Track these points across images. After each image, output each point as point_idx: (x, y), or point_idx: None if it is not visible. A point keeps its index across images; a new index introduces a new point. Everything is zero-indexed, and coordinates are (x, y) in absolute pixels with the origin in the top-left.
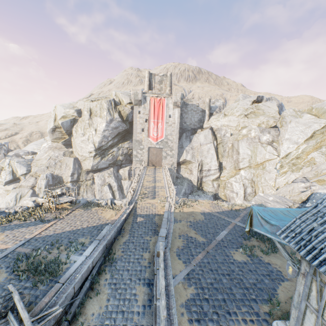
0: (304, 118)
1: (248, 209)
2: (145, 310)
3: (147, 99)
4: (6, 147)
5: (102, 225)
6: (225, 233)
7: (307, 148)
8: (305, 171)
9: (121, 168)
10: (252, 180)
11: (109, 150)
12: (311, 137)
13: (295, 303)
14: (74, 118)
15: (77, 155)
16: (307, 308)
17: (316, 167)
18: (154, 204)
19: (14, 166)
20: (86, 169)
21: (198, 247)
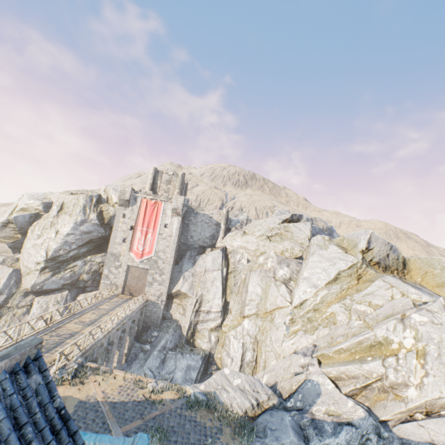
0: (330, 251)
1: (181, 401)
2: None
3: (138, 200)
4: None
5: None
6: None
7: (328, 297)
8: (321, 335)
9: (83, 293)
10: (256, 338)
11: (70, 262)
12: (335, 279)
13: None
14: (38, 213)
15: (22, 264)
16: None
17: (334, 329)
18: None
19: None
20: (25, 289)
21: None
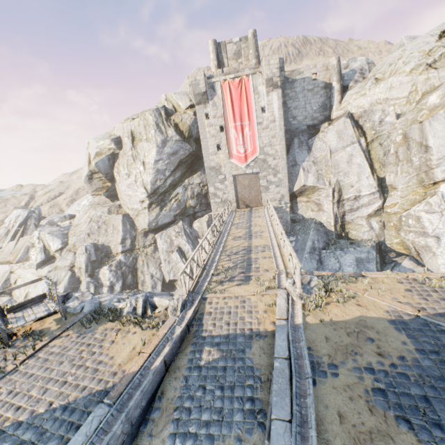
0: None
1: None
2: None
3: (216, 88)
4: (36, 214)
5: (87, 403)
6: None
7: None
8: None
9: (195, 220)
10: None
11: (170, 192)
12: None
13: None
14: (113, 153)
15: (127, 209)
16: None
17: None
18: (246, 297)
19: (45, 240)
20: (142, 230)
21: None
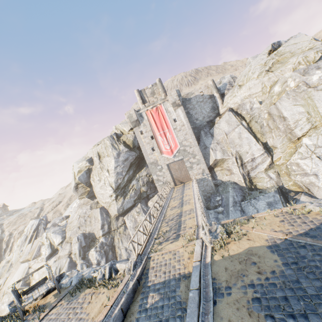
0: None
1: None
2: None
3: (143, 115)
4: (44, 220)
5: None
6: None
7: None
8: None
9: (149, 200)
10: None
11: (128, 185)
12: None
13: None
14: (88, 169)
15: (102, 203)
16: None
17: None
18: (176, 250)
19: (51, 238)
20: (114, 216)
21: None
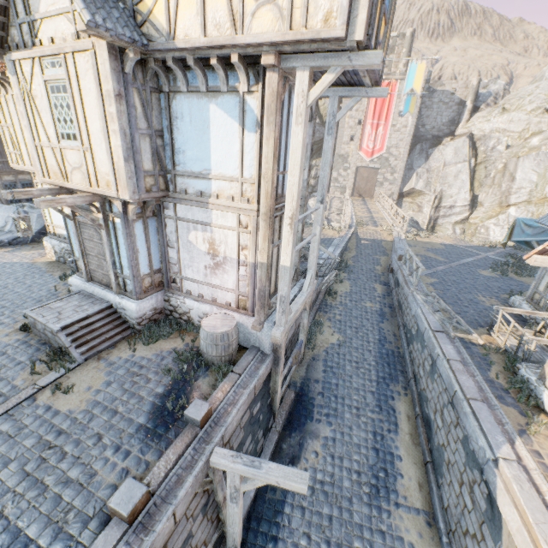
0: None
1: (508, 248)
2: (385, 297)
3: None
4: None
5: (329, 239)
6: (471, 260)
7: None
8: None
9: (311, 198)
10: None
11: None
12: None
13: (536, 277)
14: None
15: None
16: (545, 274)
17: None
18: (377, 231)
19: None
20: None
21: (439, 263)
